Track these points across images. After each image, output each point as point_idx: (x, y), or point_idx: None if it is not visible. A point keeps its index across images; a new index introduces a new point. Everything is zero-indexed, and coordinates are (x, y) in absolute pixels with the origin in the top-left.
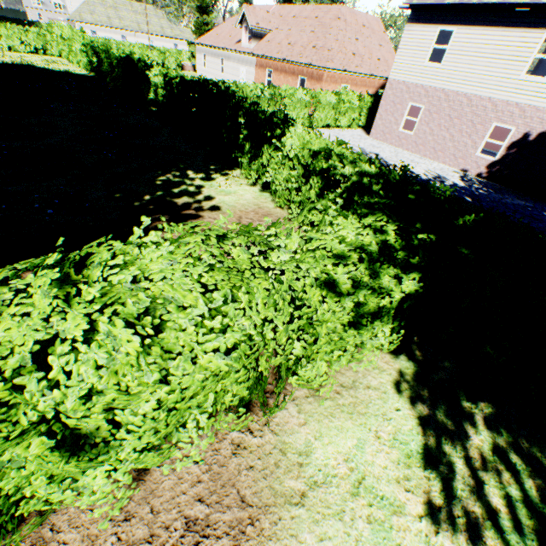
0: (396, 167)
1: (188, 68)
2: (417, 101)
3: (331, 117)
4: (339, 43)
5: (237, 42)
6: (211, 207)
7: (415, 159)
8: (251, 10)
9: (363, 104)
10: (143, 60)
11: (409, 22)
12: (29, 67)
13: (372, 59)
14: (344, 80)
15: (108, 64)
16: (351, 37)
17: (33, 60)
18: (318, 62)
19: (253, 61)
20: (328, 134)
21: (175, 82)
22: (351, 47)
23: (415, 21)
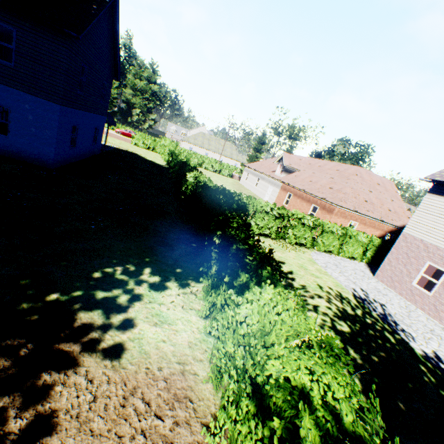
0: (410, 337)
1: (236, 177)
2: (438, 263)
3: (334, 245)
4: (354, 190)
5: (272, 171)
6: (112, 345)
7: (436, 329)
8: (288, 156)
9: (371, 243)
10: (195, 165)
11: (431, 192)
12: (133, 154)
13: (383, 208)
14: (353, 217)
15: (174, 163)
16: (365, 189)
17: (142, 151)
18: (332, 199)
19: (280, 185)
20: (328, 260)
21: (199, 184)
22: (364, 195)
23: (438, 193)
